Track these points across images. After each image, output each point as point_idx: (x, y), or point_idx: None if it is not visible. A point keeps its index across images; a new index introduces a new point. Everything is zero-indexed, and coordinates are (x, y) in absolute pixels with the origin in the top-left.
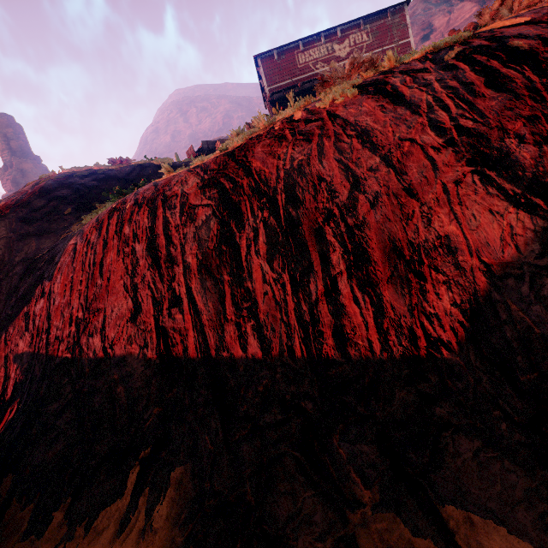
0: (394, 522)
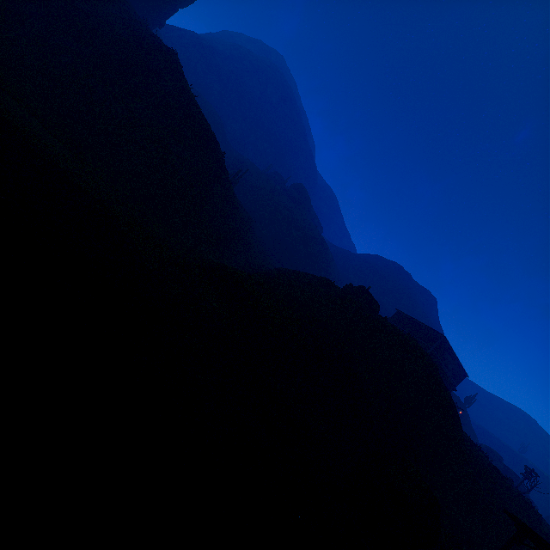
0: None
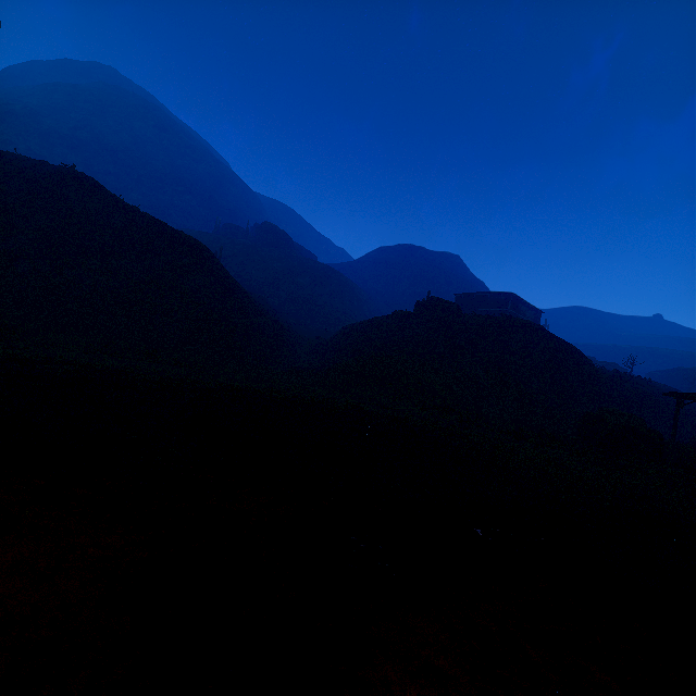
0: None
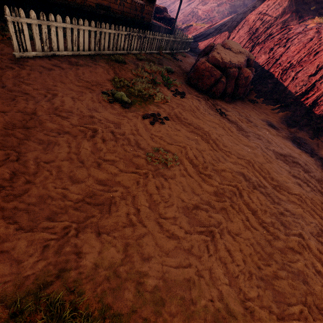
0: (322, 143)
